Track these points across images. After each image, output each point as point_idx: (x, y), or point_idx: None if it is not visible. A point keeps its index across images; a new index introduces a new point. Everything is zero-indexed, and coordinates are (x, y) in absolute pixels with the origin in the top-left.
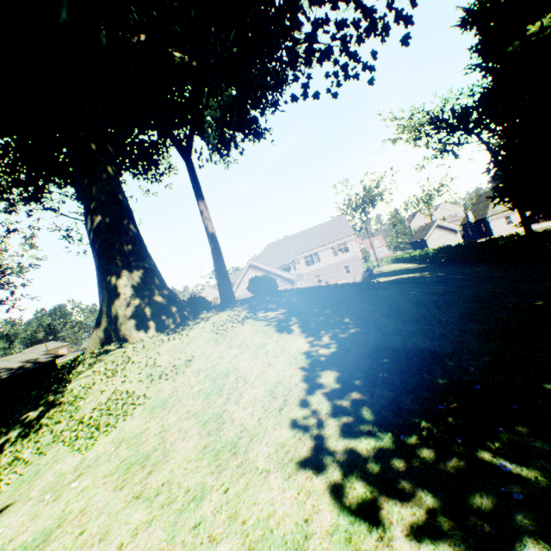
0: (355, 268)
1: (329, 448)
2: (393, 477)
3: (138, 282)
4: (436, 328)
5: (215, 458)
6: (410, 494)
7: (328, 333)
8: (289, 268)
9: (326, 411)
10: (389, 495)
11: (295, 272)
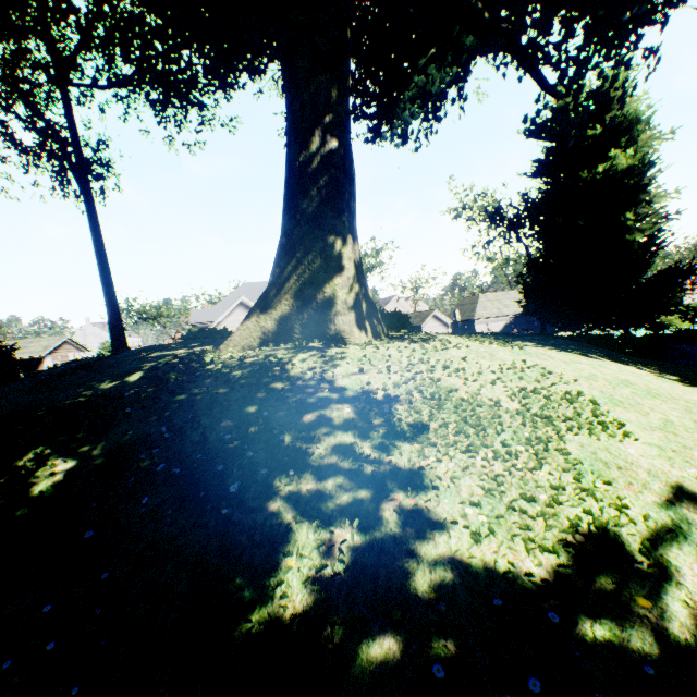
0: None
1: None
2: None
3: (358, 260)
4: None
5: None
6: None
7: (638, 366)
8: None
9: None
10: None
11: None
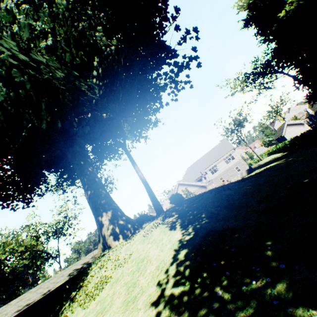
0: (242, 166)
1: (165, 293)
2: (181, 305)
3: (110, 217)
4: (243, 211)
5: (126, 305)
6: (182, 312)
7: (192, 226)
8: (201, 179)
9: (173, 273)
10: (175, 314)
11: (206, 180)
